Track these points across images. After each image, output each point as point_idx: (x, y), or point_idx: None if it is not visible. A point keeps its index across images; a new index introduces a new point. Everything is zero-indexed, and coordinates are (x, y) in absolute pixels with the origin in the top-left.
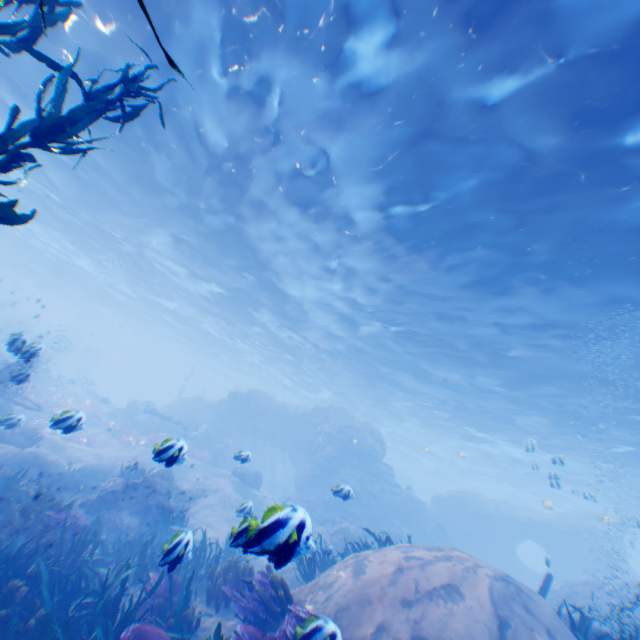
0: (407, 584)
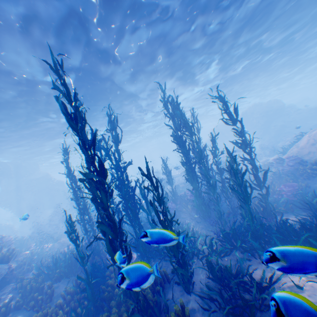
0: (310, 140)
